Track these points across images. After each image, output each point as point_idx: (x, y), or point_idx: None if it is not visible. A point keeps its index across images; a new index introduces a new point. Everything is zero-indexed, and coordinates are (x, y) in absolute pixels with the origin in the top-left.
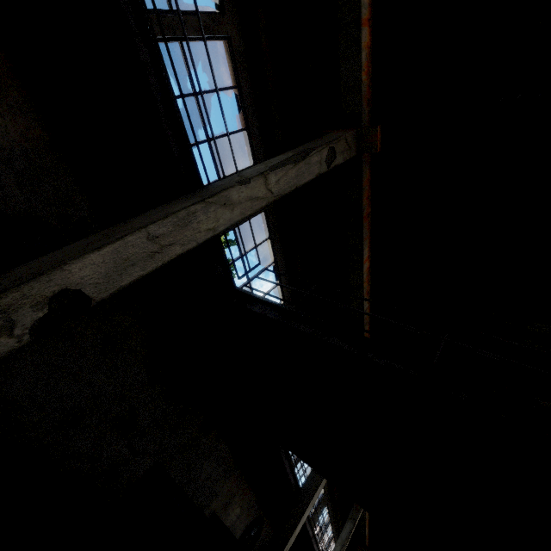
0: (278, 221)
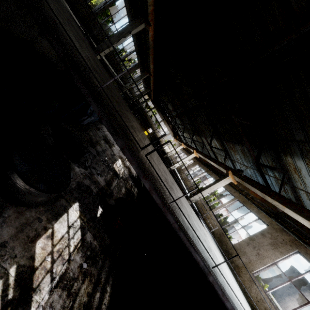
0: None
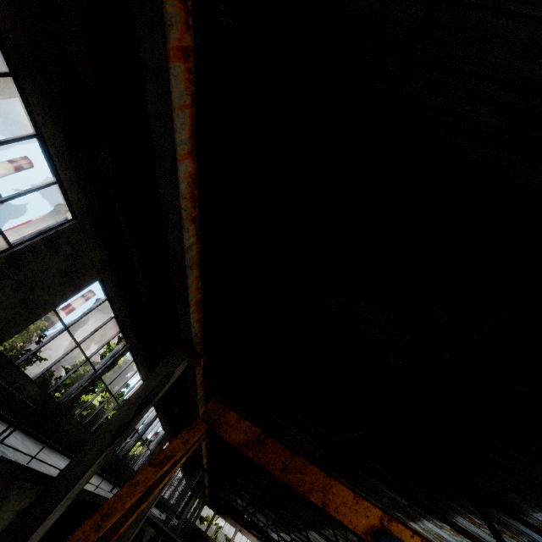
0: (165, 412)
